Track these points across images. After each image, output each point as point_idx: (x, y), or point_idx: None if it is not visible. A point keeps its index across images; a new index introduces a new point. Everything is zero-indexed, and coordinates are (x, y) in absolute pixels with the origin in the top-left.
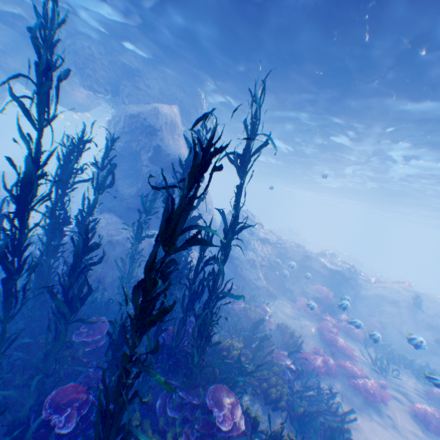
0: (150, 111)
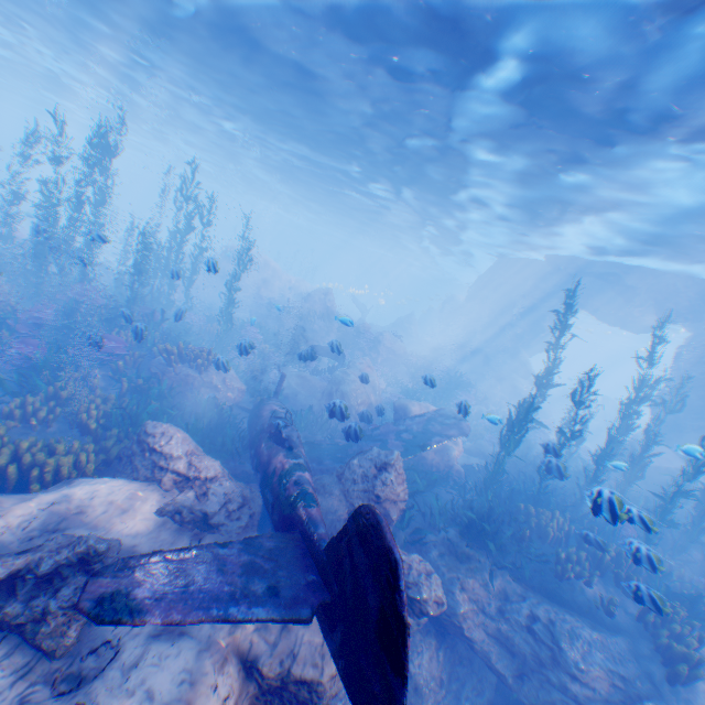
0: None
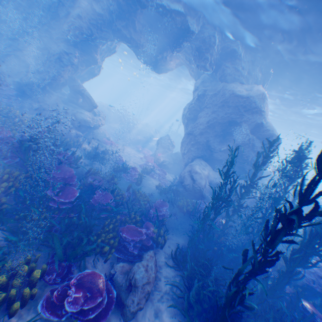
0: (257, 95)
